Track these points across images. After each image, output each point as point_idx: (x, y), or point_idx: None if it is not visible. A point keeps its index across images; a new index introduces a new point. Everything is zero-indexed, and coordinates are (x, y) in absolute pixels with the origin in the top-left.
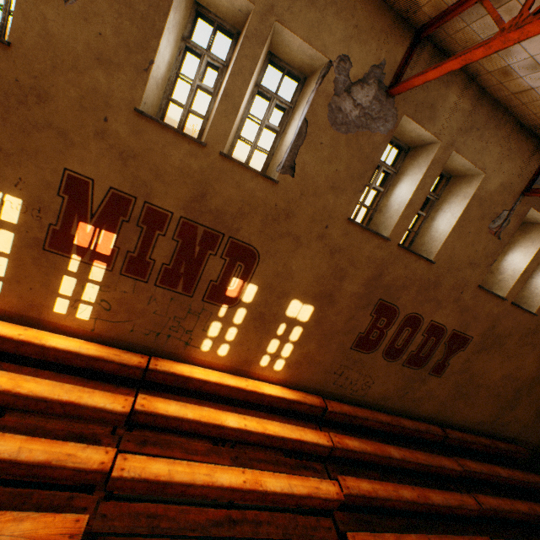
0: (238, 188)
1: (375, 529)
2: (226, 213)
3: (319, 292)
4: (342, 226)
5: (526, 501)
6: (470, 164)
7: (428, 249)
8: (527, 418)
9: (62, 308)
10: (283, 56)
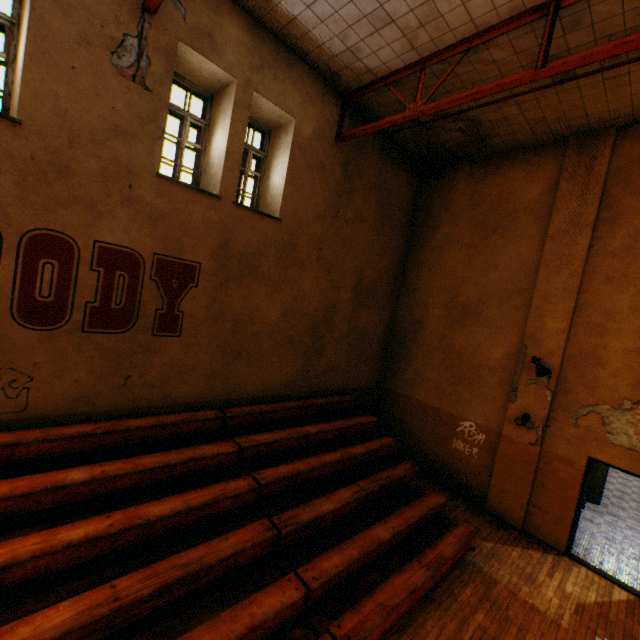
0: None
1: None
2: None
3: None
4: None
5: (342, 449)
6: None
7: (15, 106)
8: (345, 360)
9: None
10: None
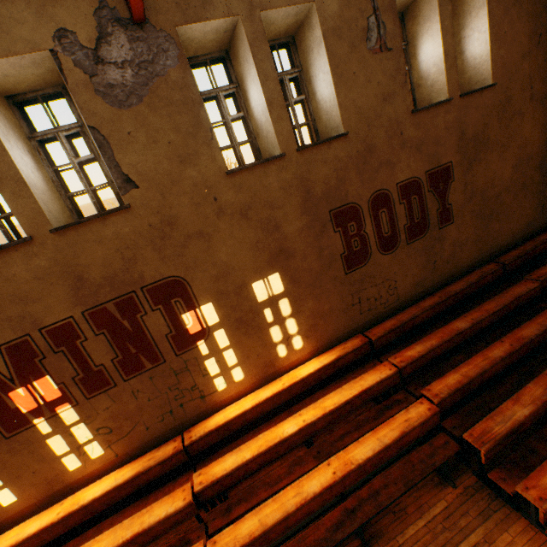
0: (102, 244)
1: (491, 407)
2: (116, 274)
3: (269, 257)
4: (228, 185)
5: None
6: (290, 8)
7: (333, 126)
8: None
9: (74, 463)
10: (20, 89)
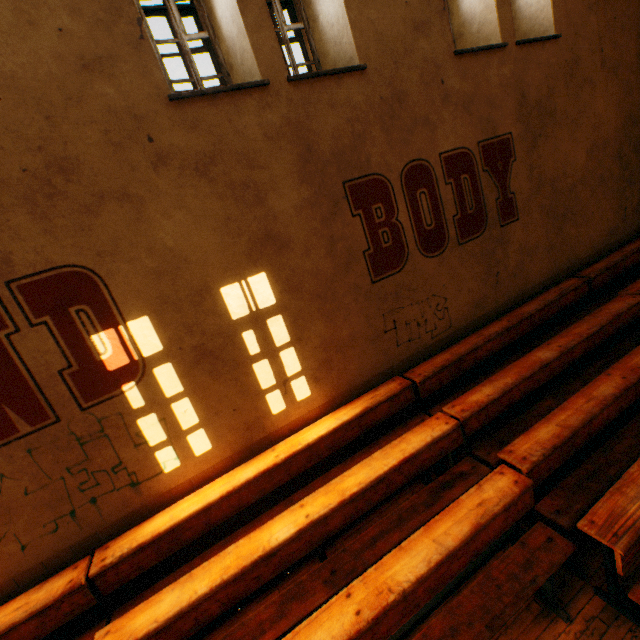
0: None
1: (611, 475)
2: None
3: (248, 246)
4: (173, 119)
5: None
6: None
7: (344, 61)
8: None
9: None
10: None
